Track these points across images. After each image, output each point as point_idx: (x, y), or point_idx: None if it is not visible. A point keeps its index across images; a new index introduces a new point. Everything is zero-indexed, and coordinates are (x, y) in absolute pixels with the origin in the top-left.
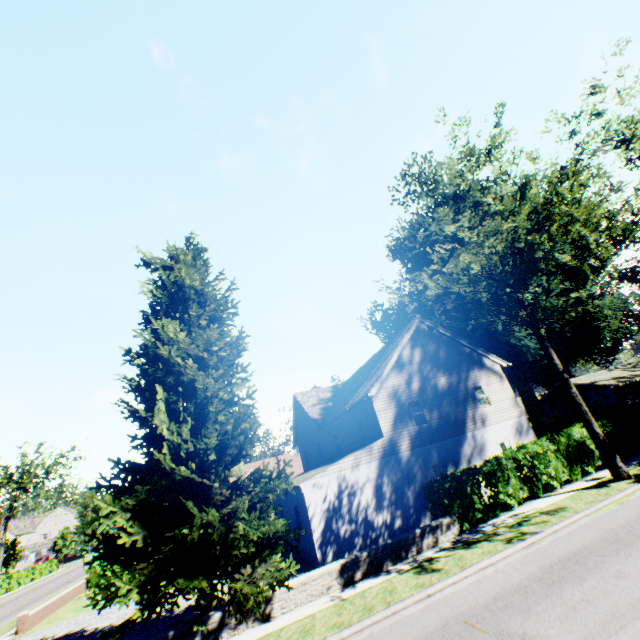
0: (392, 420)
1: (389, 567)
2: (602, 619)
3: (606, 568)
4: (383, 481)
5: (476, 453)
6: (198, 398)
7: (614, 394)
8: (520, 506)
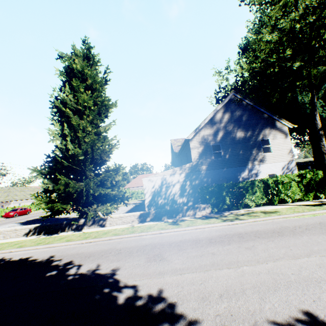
0: (199, 154)
1: (165, 219)
2: (205, 264)
3: (249, 243)
4: (186, 184)
5: (249, 178)
6: (77, 130)
7: None
8: (257, 207)
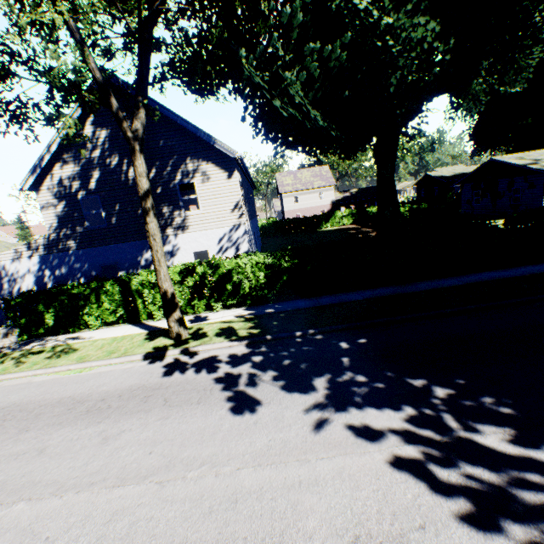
0: (60, 218)
1: None
2: None
3: None
4: (46, 274)
5: None
6: None
7: (543, 185)
8: (106, 328)
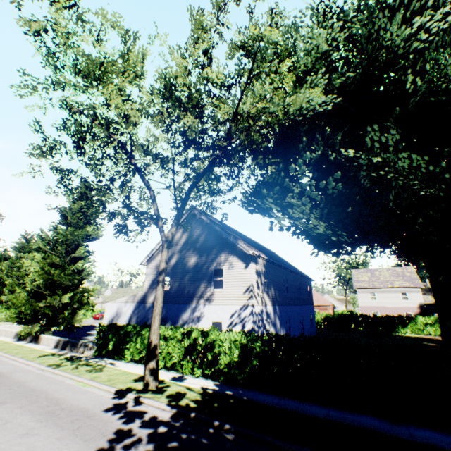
0: (151, 282)
1: (67, 350)
2: None
3: None
4: (134, 316)
5: (191, 321)
6: (48, 259)
7: None
8: (132, 363)
